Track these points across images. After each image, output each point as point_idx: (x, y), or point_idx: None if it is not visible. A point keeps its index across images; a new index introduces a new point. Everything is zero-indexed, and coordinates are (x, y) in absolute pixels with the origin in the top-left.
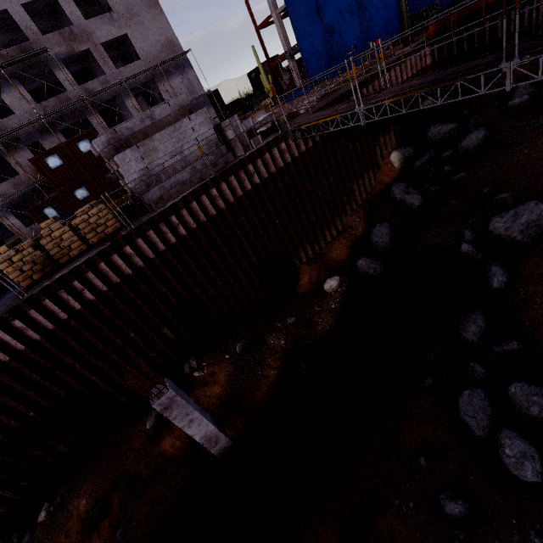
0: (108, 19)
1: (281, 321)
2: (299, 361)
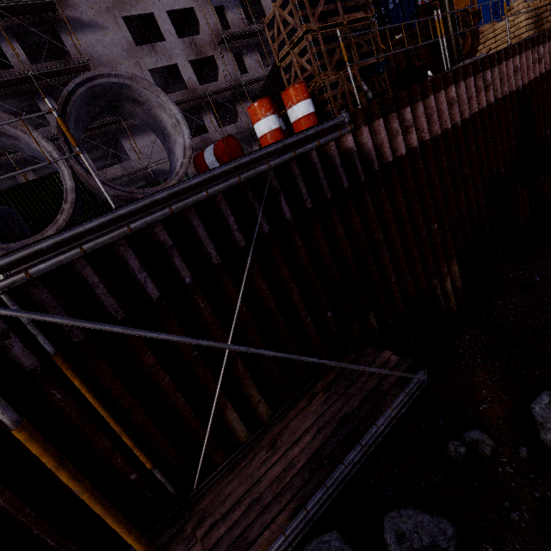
0: None
1: None
2: None
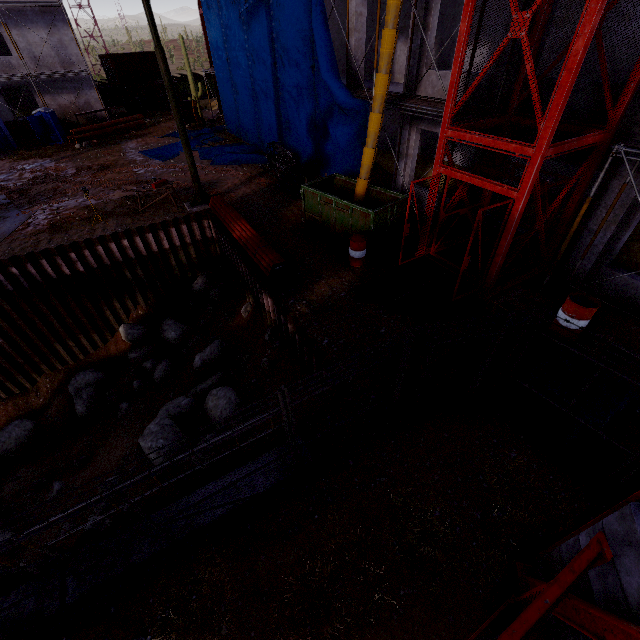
0: None
1: None
2: None
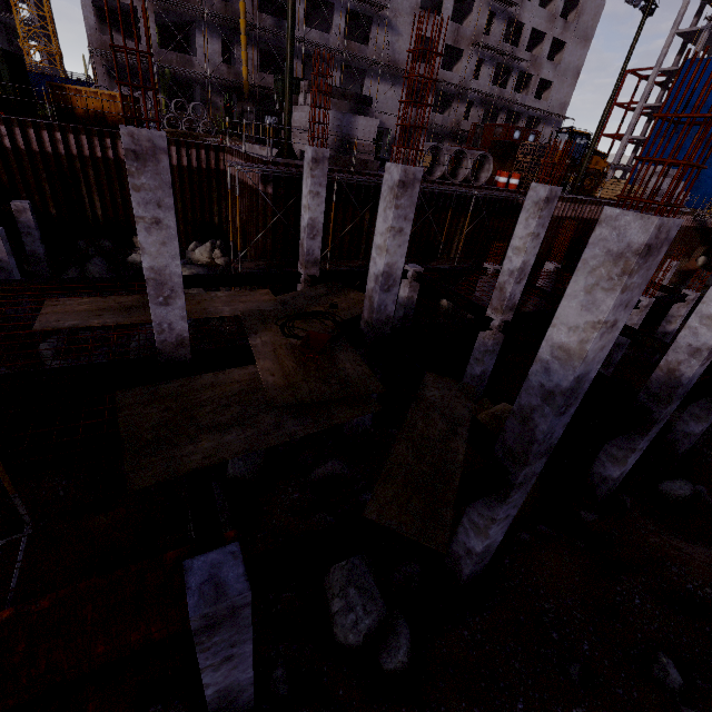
0: (553, 67)
1: None
2: None
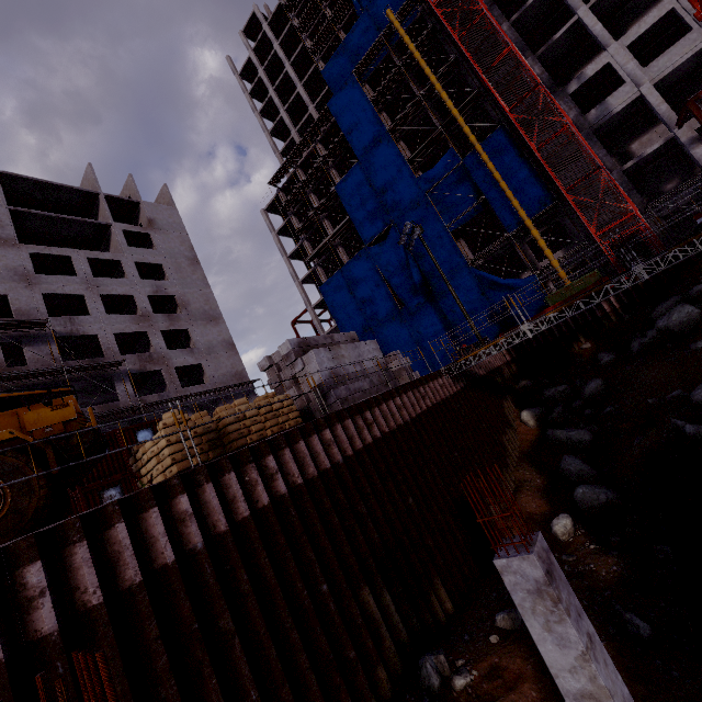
0: (188, 352)
1: None
2: (625, 614)
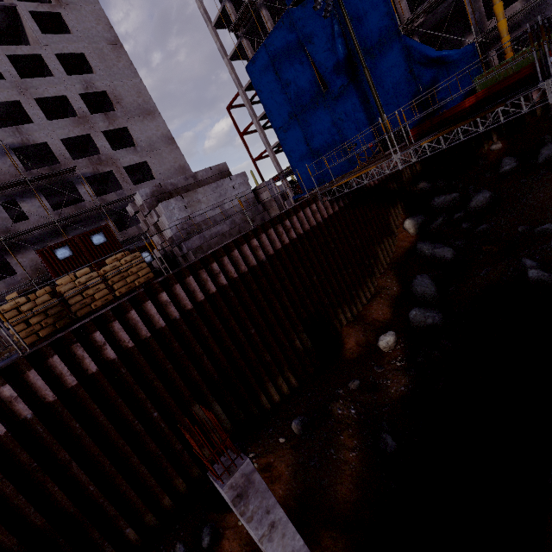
0: (132, 151)
1: (340, 387)
2: (383, 434)
